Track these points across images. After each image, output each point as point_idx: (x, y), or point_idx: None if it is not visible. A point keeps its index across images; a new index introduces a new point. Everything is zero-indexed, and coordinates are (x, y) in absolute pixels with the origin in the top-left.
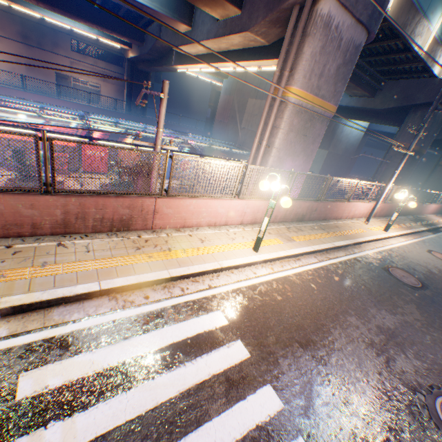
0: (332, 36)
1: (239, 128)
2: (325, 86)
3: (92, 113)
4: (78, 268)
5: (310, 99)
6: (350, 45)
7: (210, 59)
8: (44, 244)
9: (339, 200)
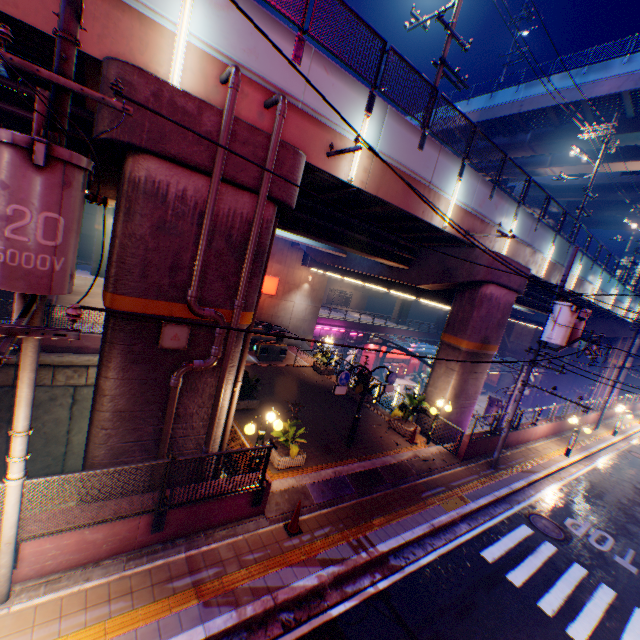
0: (633, 346)
1: (506, 341)
2: (629, 359)
3: (420, 336)
4: (624, 426)
5: (625, 364)
6: (636, 345)
7: (538, 324)
8: (609, 421)
9: (636, 402)
